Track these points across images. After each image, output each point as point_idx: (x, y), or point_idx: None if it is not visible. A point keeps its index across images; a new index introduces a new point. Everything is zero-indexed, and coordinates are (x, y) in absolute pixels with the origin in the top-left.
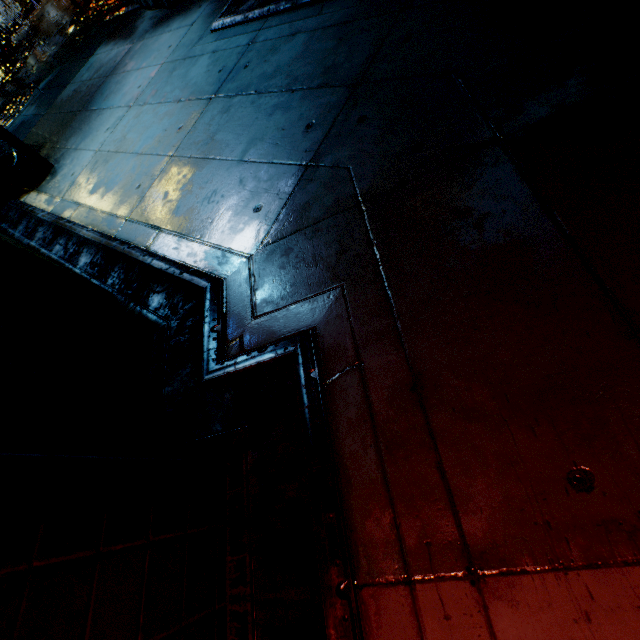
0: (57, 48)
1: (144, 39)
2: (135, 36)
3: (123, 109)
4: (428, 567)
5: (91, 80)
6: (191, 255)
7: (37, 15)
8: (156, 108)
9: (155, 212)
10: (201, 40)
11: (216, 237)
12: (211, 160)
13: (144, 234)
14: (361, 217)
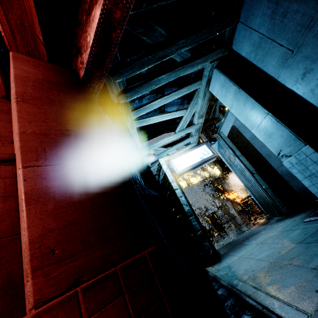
0: (237, 227)
1: (271, 224)
2: (267, 224)
3: (255, 244)
4: None
5: (245, 235)
6: (270, 303)
7: (234, 219)
8: (269, 245)
9: (257, 281)
10: (297, 224)
11: (288, 298)
12: (292, 265)
13: (249, 289)
14: None
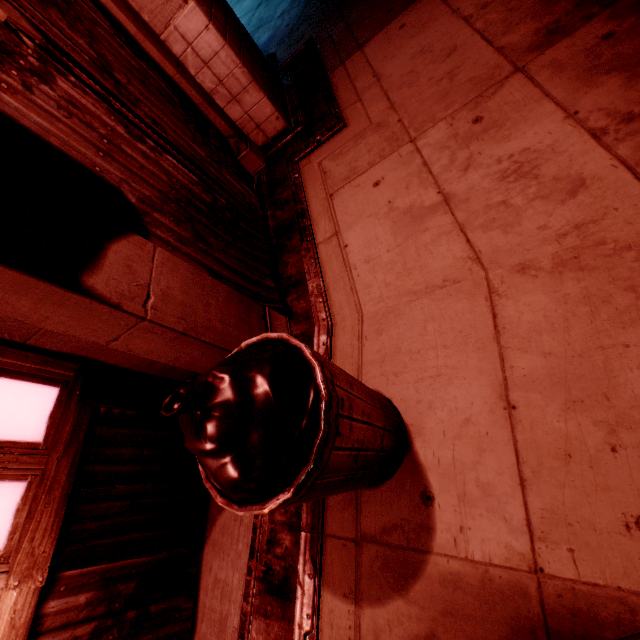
0: None
1: None
2: None
3: None
4: (348, 57)
5: None
6: None
7: None
8: None
9: None
10: None
11: (269, 46)
12: (262, 27)
13: None
14: (331, 0)
